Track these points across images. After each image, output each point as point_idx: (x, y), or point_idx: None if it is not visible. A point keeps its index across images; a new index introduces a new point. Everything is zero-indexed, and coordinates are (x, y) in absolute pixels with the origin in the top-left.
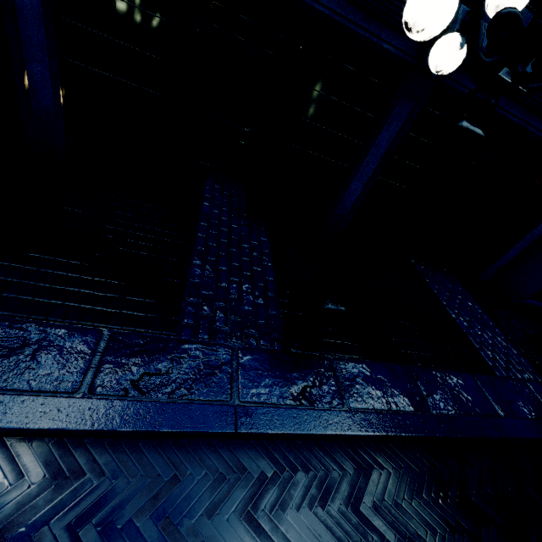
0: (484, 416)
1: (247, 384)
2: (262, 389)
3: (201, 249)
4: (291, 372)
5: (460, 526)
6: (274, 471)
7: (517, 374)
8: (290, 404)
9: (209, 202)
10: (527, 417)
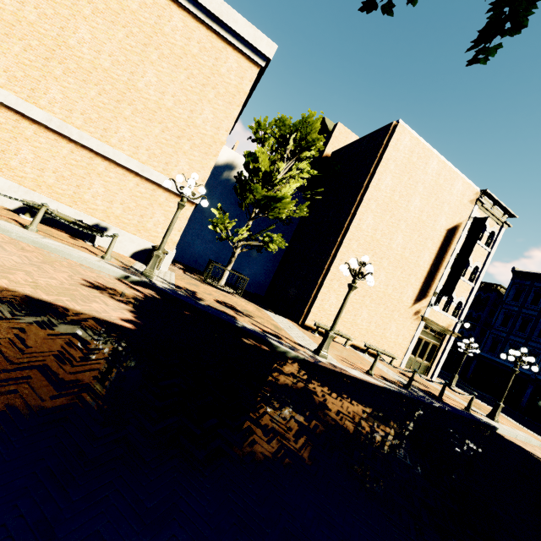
0: None
1: None
2: None
3: None
4: None
5: None
6: None
7: None
8: None
9: None
10: None
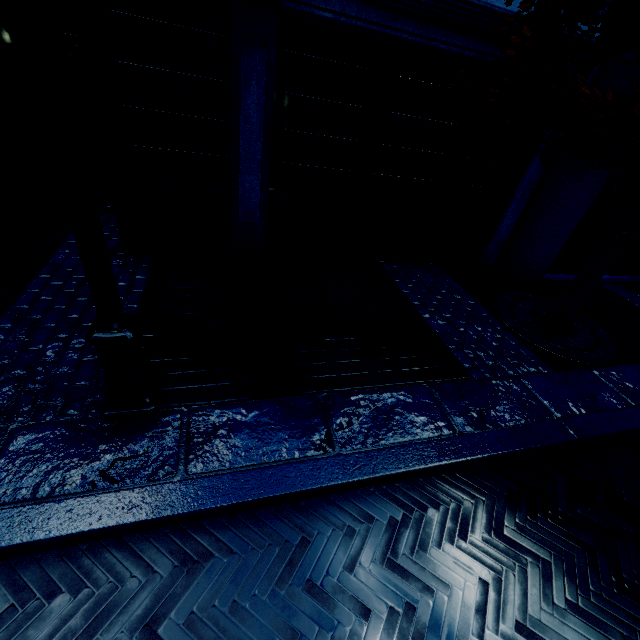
0: (432, 438)
1: (3, 478)
2: (29, 480)
3: (22, 307)
4: (99, 444)
5: (347, 616)
6: (11, 604)
7: (508, 370)
8: (73, 492)
9: (69, 249)
10: (507, 426)
